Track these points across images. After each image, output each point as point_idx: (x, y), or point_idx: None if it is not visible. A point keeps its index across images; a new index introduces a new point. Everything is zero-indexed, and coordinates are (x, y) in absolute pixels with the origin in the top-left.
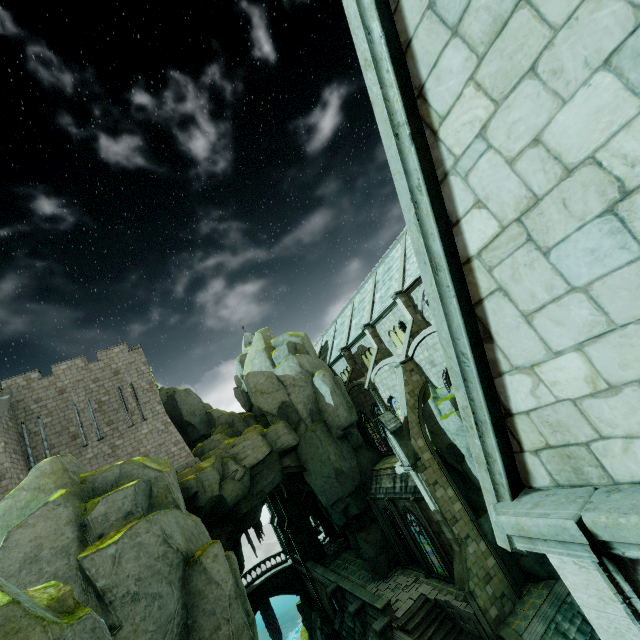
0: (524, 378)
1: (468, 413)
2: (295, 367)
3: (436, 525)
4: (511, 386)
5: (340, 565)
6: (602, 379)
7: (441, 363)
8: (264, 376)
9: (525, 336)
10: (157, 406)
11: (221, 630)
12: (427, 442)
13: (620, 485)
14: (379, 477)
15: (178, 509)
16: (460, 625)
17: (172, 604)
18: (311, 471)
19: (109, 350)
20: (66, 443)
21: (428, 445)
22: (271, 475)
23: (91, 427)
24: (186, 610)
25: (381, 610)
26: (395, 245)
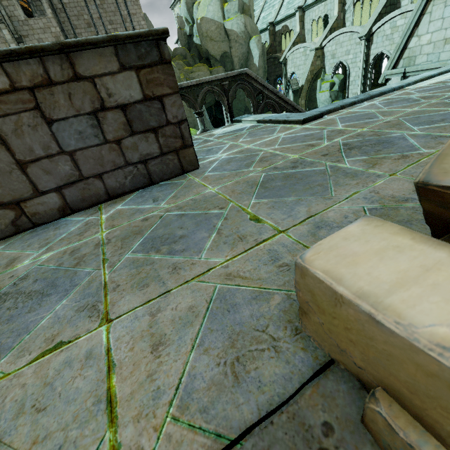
0: (417, 39)
1: (398, 46)
2: (241, 26)
3: None
4: (412, 41)
5: None
6: (430, 41)
7: (339, 57)
8: (215, 25)
9: (425, 27)
10: (142, 21)
11: None
12: (306, 103)
13: (415, 65)
14: None
15: None
16: None
17: None
18: None
19: None
20: (84, 28)
21: (305, 105)
22: (210, 99)
23: (98, 21)
24: None
25: None
26: None
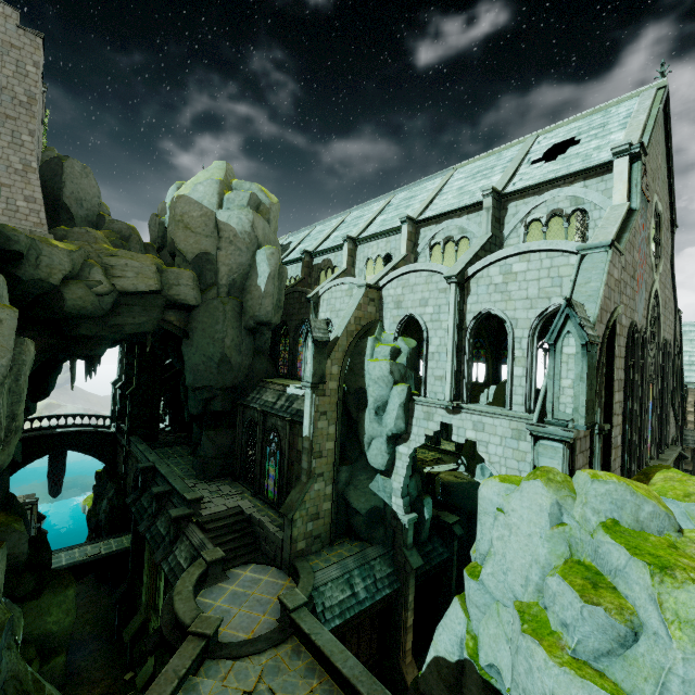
0: None
1: None
2: (245, 223)
3: (296, 453)
4: None
5: (168, 453)
6: None
7: (408, 308)
8: (201, 211)
9: None
10: (25, 135)
11: None
12: (342, 373)
13: None
14: (264, 389)
15: None
16: (260, 545)
17: None
18: (194, 343)
19: None
20: None
21: (341, 376)
22: (143, 317)
23: None
24: None
25: (188, 501)
26: (436, 176)
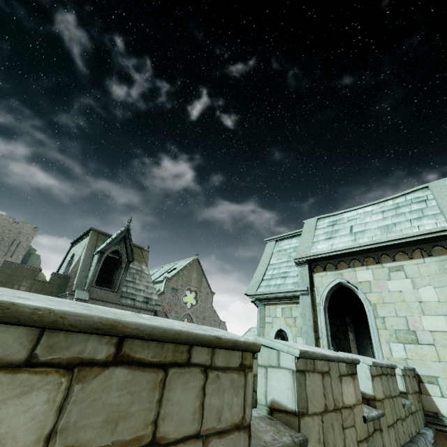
0: None
1: None
2: None
3: None
4: None
5: None
6: None
7: None
8: None
9: None
10: (21, 256)
11: None
12: None
13: None
14: None
15: None
16: None
17: None
18: None
19: (26, 223)
20: None
21: None
22: None
23: None
24: None
25: None
26: (159, 268)
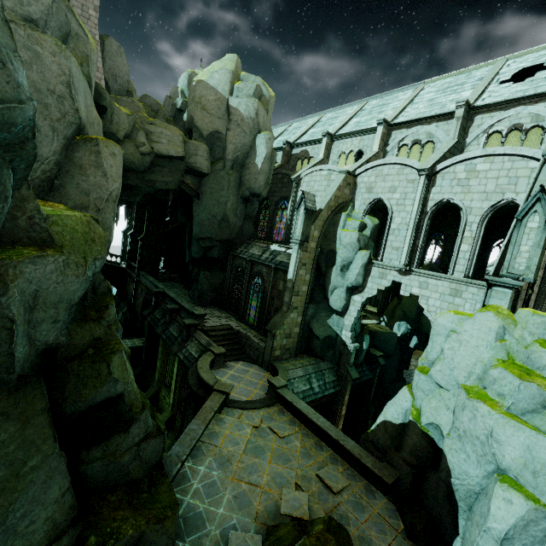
0: None
1: None
2: (251, 110)
3: (277, 292)
4: None
5: (168, 286)
6: None
7: (378, 193)
8: (215, 95)
9: None
10: (91, 9)
11: (87, 212)
12: (320, 237)
13: None
14: (251, 245)
15: (89, 88)
16: (245, 351)
17: (46, 149)
18: (203, 203)
19: None
20: None
21: (319, 239)
22: (169, 177)
23: None
24: (58, 170)
25: (197, 315)
26: (407, 88)
